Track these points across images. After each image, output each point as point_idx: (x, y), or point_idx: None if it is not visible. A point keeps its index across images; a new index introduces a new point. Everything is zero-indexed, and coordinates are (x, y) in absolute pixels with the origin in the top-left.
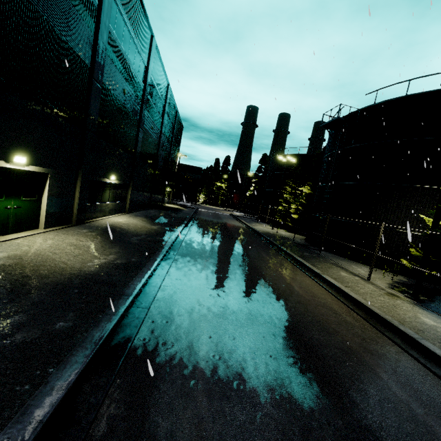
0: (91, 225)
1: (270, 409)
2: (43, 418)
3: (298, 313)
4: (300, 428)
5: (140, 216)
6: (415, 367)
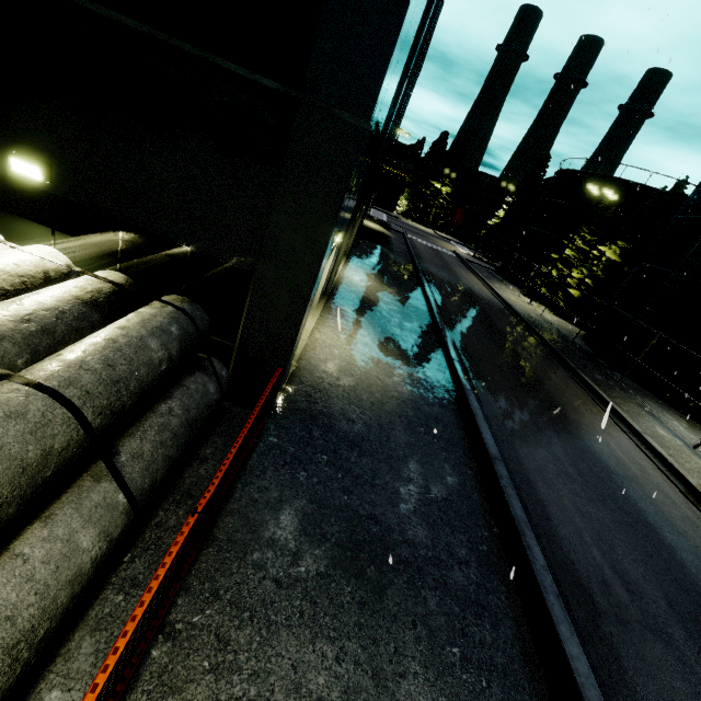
0: (342, 294)
1: (666, 608)
2: (557, 593)
3: (639, 498)
4: (693, 629)
5: (364, 263)
6: None
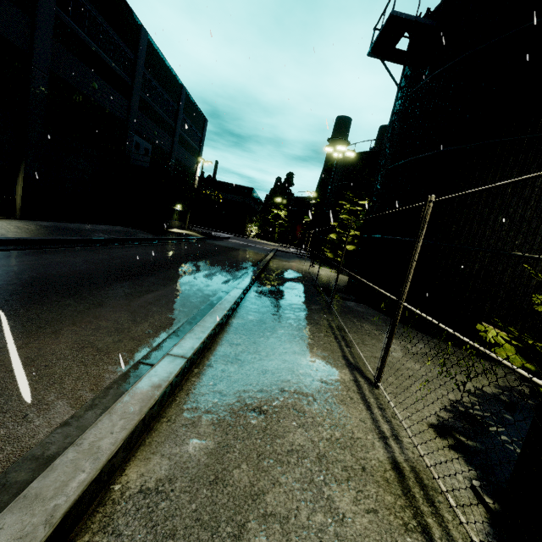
0: None
1: None
2: None
3: None
4: None
5: (38, 224)
6: None
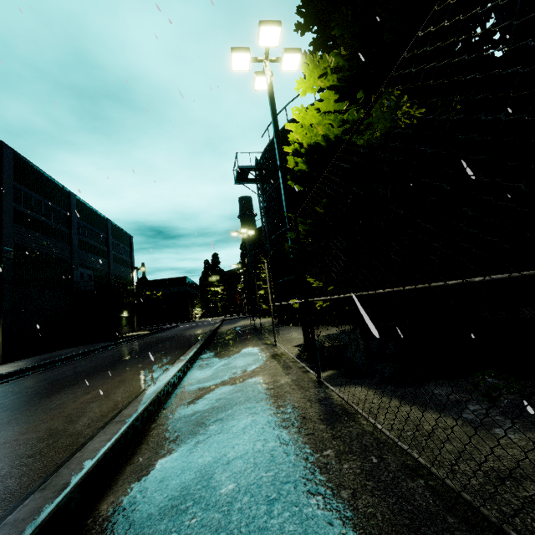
0: None
1: None
2: None
3: None
4: None
5: (21, 361)
6: (6, 496)
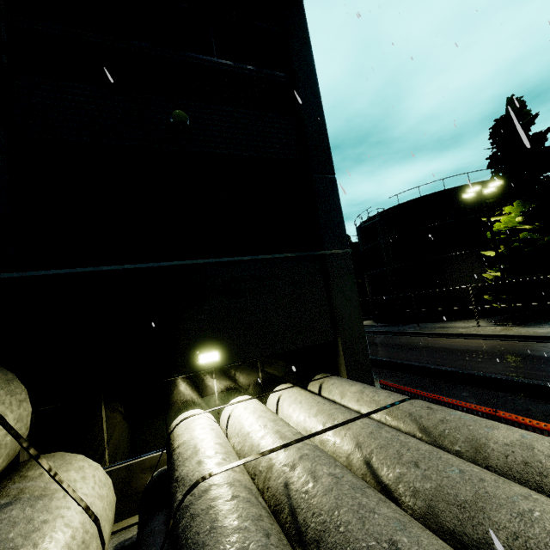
0: None
1: None
2: None
3: (505, 351)
4: None
5: None
6: None
